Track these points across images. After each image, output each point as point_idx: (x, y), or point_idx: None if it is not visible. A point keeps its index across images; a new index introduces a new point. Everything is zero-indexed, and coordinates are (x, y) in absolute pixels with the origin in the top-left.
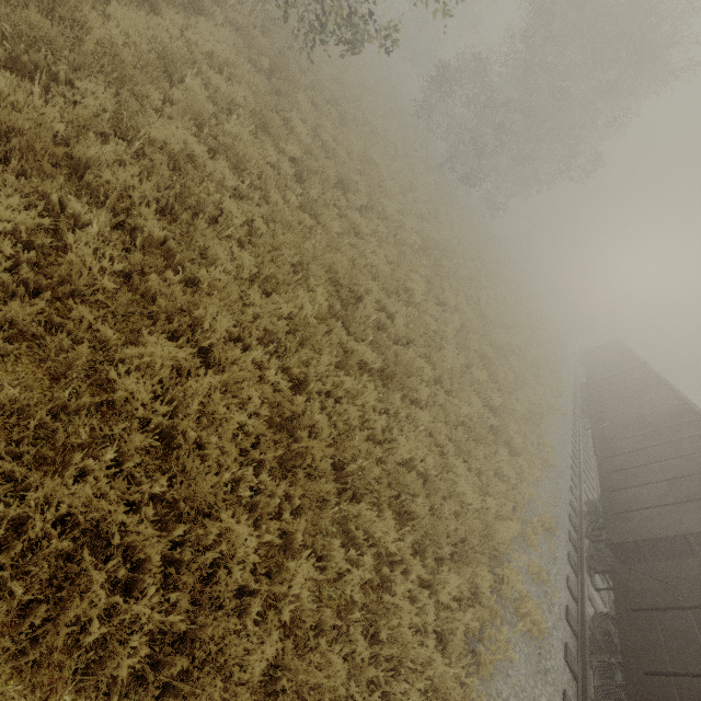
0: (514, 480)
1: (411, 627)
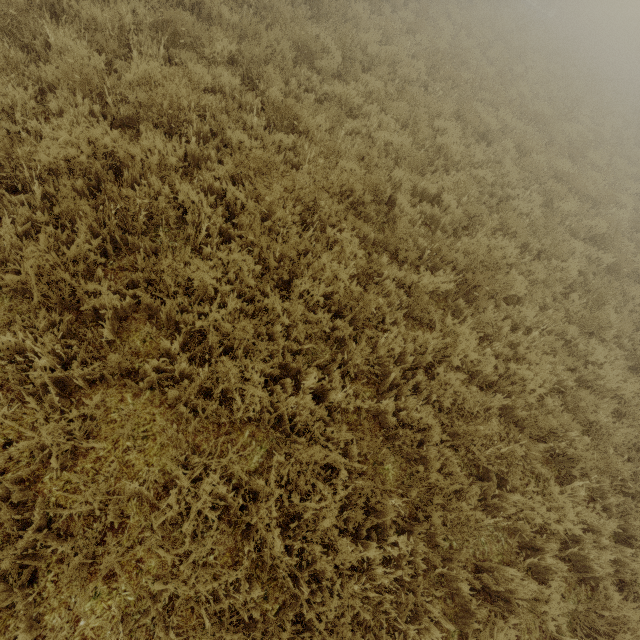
0: None
1: (620, 589)
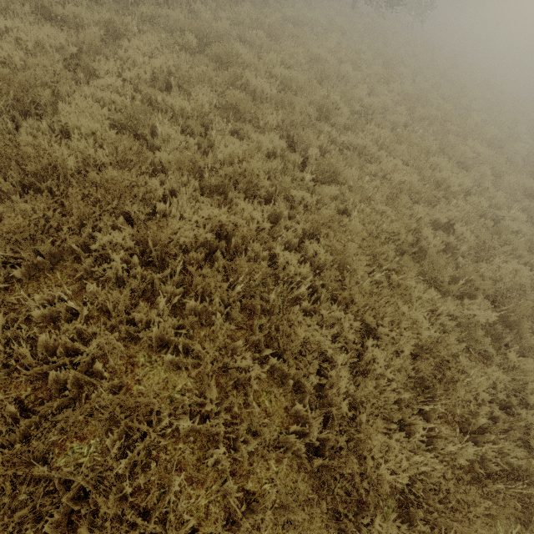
0: None
1: None
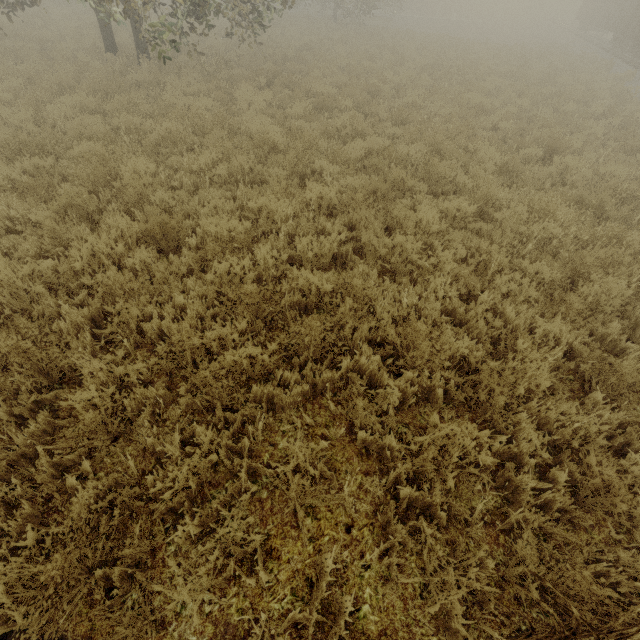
0: None
1: None
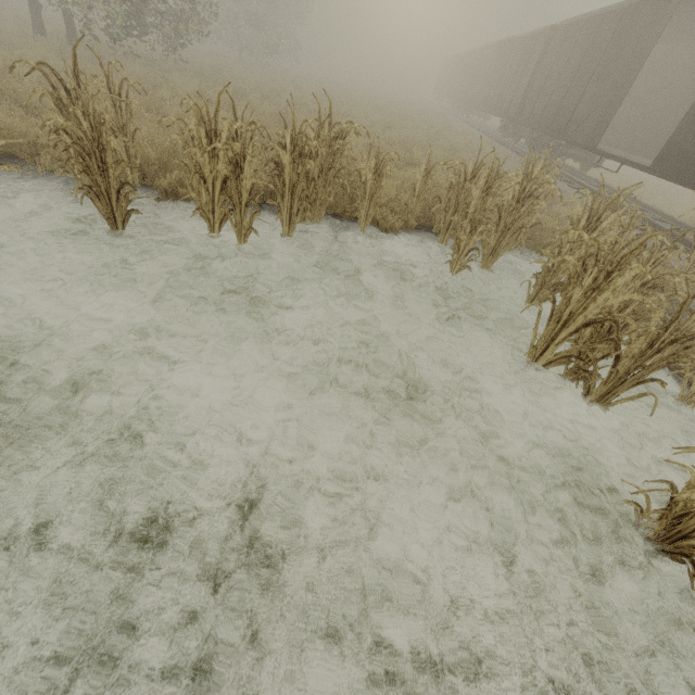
0: (462, 142)
1: None
